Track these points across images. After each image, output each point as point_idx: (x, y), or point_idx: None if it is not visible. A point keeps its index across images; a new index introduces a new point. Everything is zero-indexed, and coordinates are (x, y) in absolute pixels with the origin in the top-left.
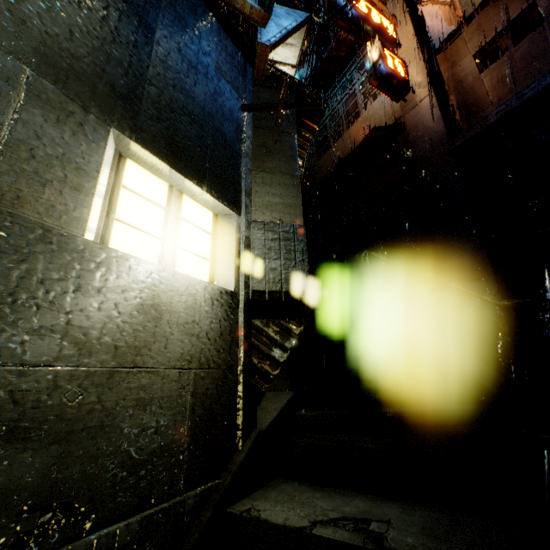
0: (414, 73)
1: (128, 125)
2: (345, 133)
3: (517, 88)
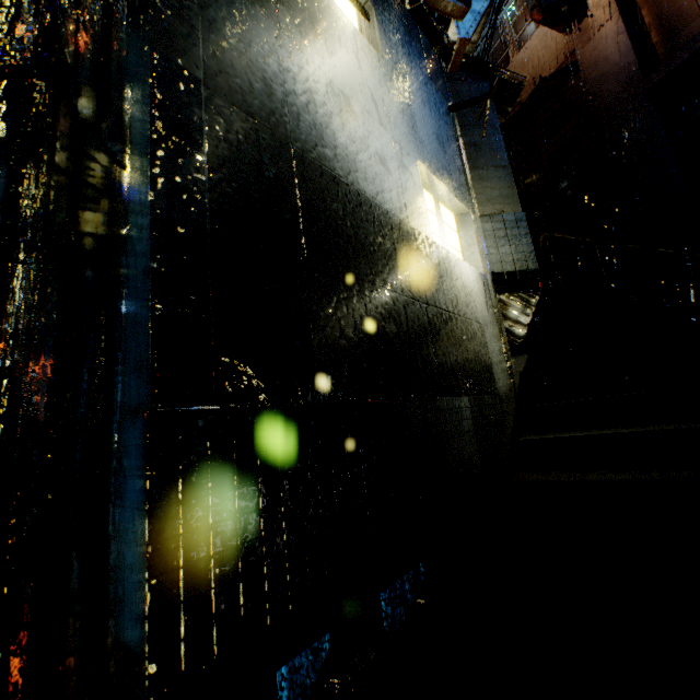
0: None
1: (421, 158)
2: None
3: None
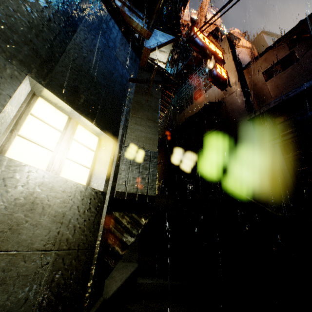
0: (231, 77)
1: (42, 76)
2: (193, 103)
3: (285, 91)
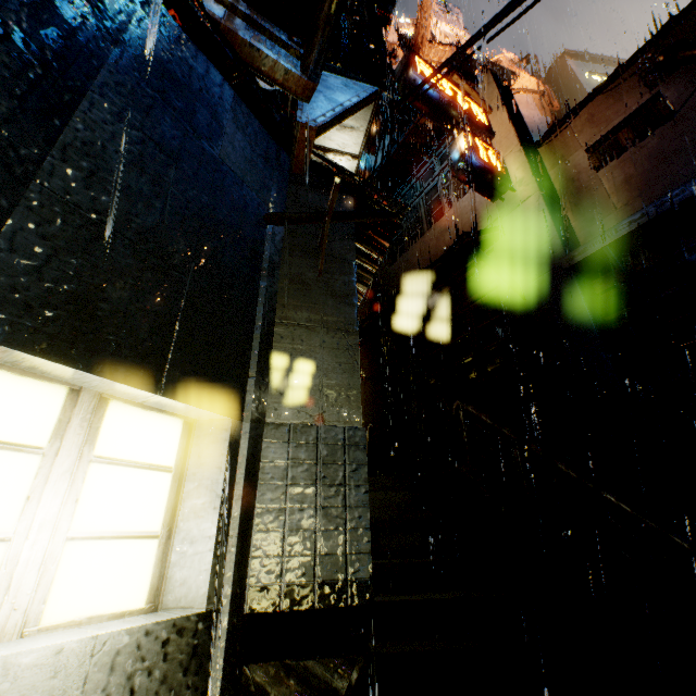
0: (513, 167)
1: None
2: (426, 234)
3: (649, 191)
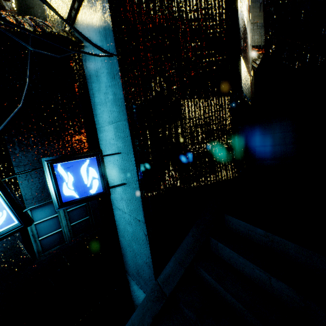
0: None
1: None
2: None
3: None
